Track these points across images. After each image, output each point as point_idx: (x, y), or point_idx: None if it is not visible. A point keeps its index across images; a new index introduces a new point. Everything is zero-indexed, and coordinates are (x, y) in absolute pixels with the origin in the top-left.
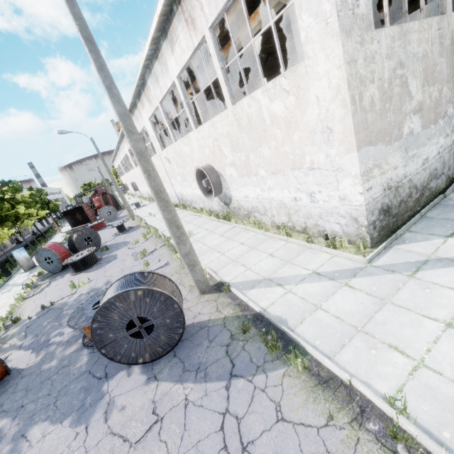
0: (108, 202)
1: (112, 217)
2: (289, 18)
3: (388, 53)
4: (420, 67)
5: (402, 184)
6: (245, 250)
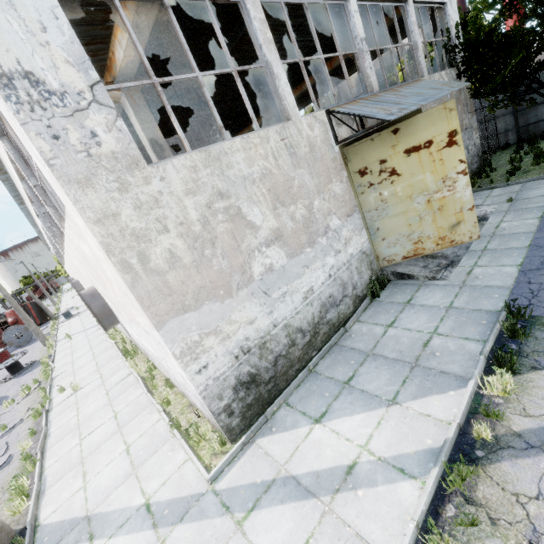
0: (29, 313)
1: (24, 339)
2: (199, 91)
3: (189, 188)
4: (261, 188)
5: (272, 336)
6: (109, 432)
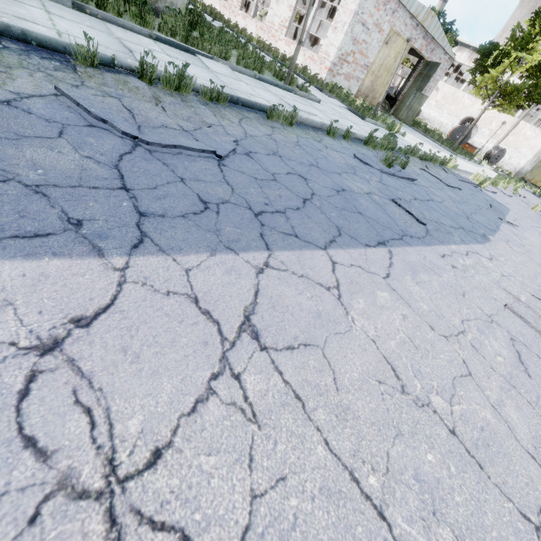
0: None
1: None
2: None
3: None
4: None
5: (523, 169)
6: None
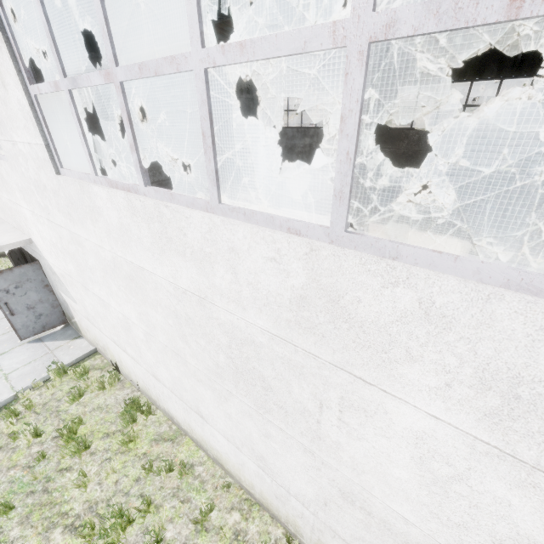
0: None
1: None
2: None
3: None
4: None
5: None
6: None
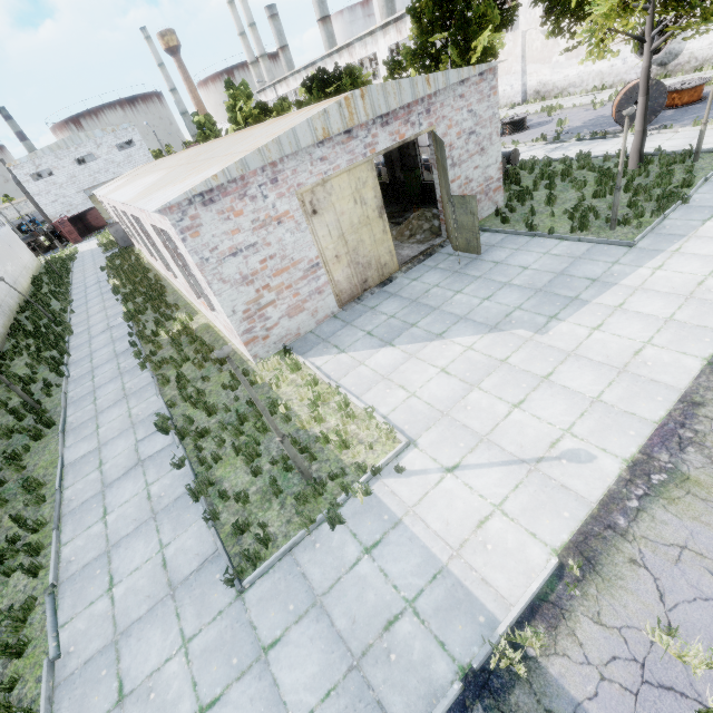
0: None
1: None
2: None
3: None
4: None
5: None
6: None
